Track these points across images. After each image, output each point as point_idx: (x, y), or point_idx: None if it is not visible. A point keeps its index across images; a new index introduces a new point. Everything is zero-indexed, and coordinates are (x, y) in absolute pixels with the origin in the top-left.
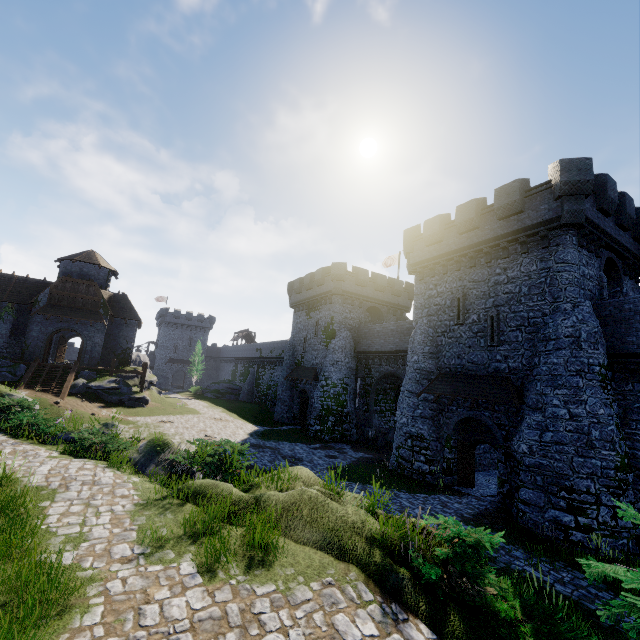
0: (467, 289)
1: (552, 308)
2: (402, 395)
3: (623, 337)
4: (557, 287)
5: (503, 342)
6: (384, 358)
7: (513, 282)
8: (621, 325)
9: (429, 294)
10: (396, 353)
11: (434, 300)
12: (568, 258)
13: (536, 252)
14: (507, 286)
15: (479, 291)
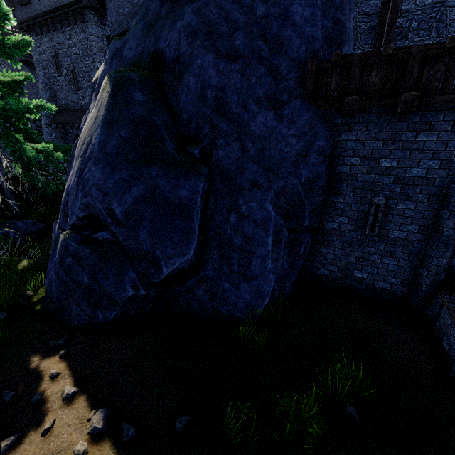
0: (57, 49)
1: (93, 66)
2: (43, 127)
3: None
4: (93, 52)
5: (80, 88)
6: None
7: (76, 46)
8: None
9: (39, 51)
10: None
11: (43, 57)
12: (94, 32)
13: (81, 25)
14: (74, 49)
15: (63, 51)
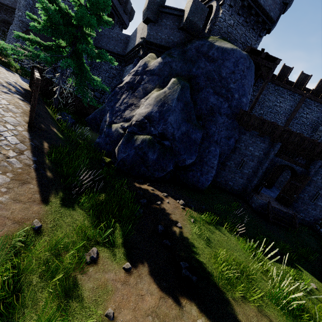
0: None
1: None
2: (10, 31)
3: (100, 42)
4: None
5: None
6: (3, 9)
7: None
8: (101, 37)
9: None
10: (11, 9)
11: None
12: None
13: None
14: None
15: None
